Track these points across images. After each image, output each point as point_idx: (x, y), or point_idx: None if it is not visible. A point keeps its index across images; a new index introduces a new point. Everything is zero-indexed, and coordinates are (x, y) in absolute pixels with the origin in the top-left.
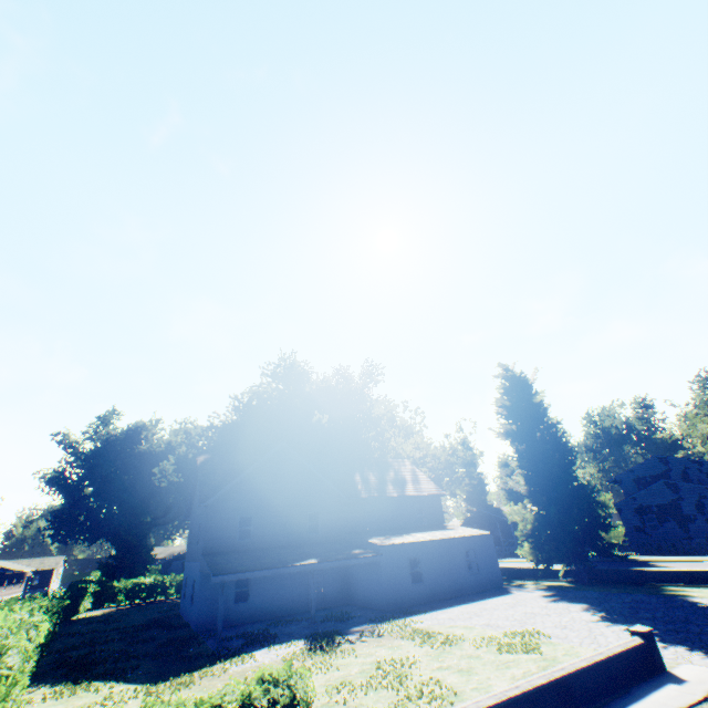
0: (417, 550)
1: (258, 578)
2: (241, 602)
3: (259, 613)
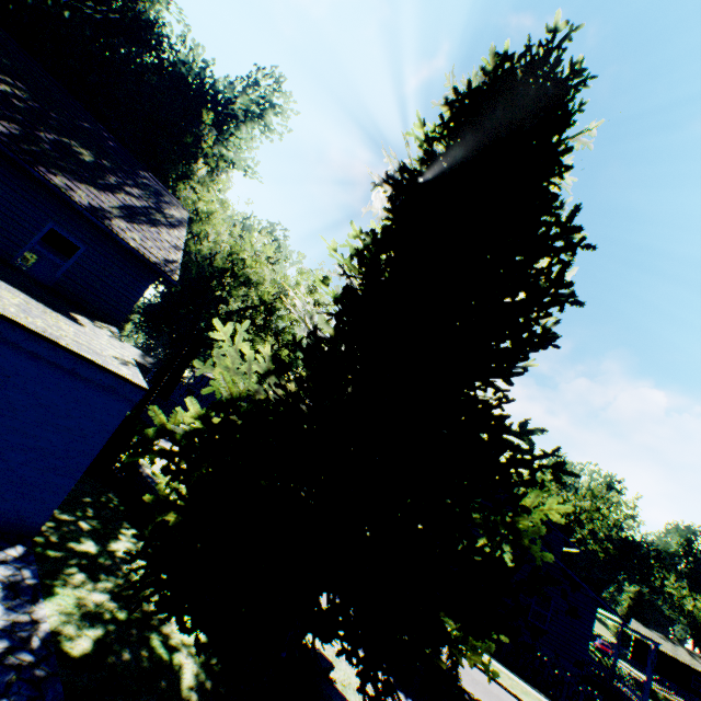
0: None
1: None
2: None
3: None
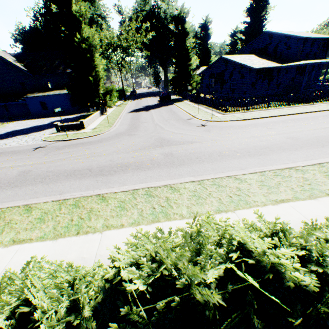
0: (43, 99)
1: (9, 105)
2: (7, 112)
3: (14, 115)
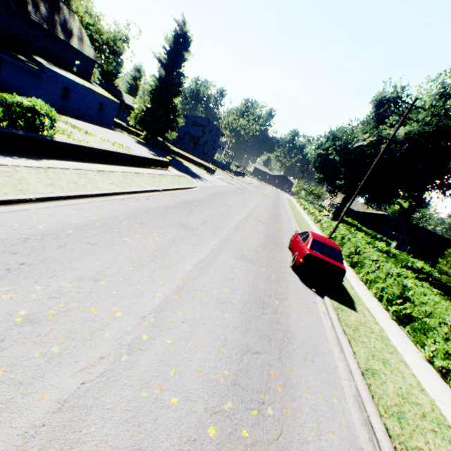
0: (72, 85)
1: None
2: None
3: None
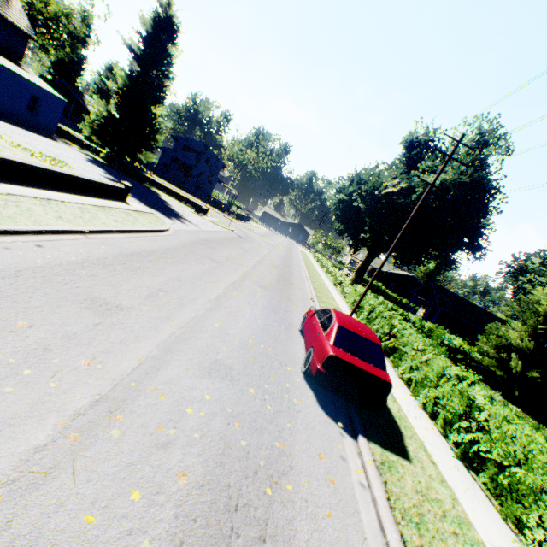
0: None
1: None
2: None
3: None
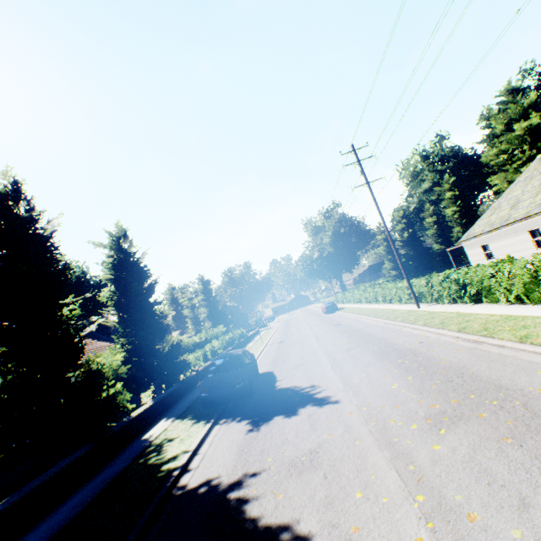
0: None
1: None
2: None
3: None
